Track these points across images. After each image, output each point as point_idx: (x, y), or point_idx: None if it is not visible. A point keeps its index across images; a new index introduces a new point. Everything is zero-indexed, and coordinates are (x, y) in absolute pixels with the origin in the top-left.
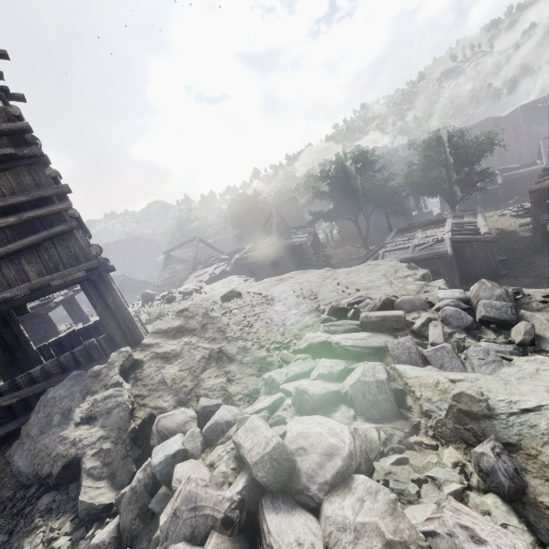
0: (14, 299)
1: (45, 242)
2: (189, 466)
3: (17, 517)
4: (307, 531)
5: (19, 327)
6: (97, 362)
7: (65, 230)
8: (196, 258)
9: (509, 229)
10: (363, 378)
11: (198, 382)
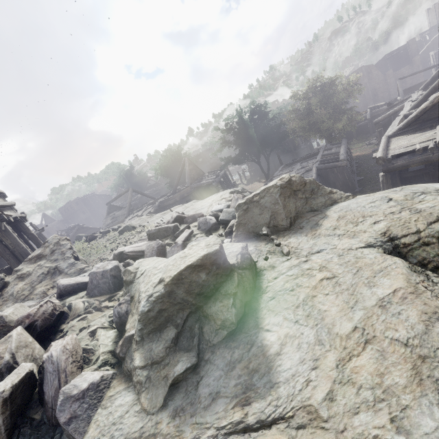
0: None
1: None
2: None
3: None
4: None
5: None
6: None
7: None
8: (130, 205)
9: (372, 155)
10: (96, 270)
11: (33, 290)
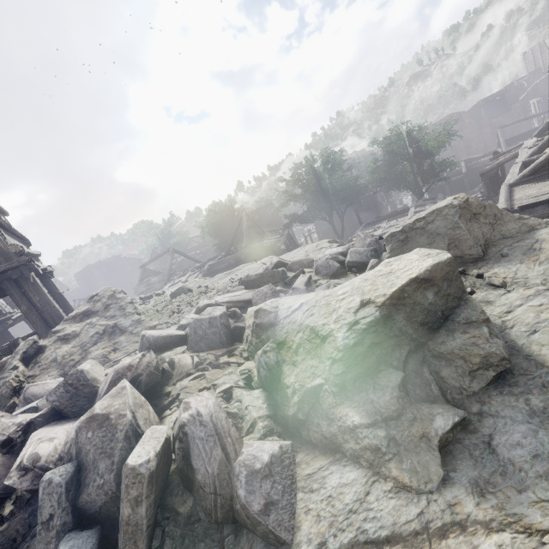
0: None
1: None
2: (22, 414)
3: None
4: (60, 432)
5: None
6: None
7: None
8: (170, 269)
9: None
10: (199, 317)
11: (86, 354)
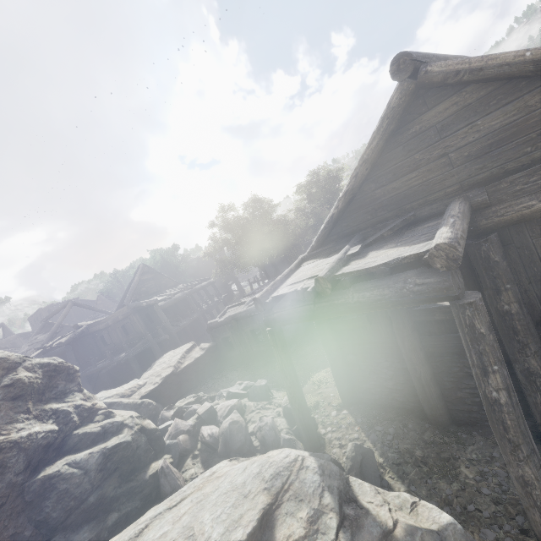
0: None
1: None
2: None
3: None
4: None
5: None
6: None
7: None
8: (58, 326)
9: None
10: None
11: None
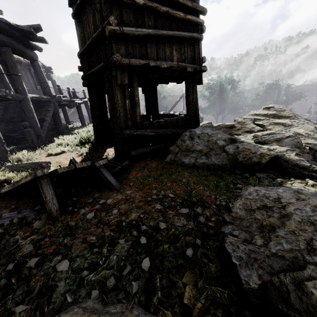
0: (164, 70)
1: (185, 41)
2: None
3: (250, 179)
4: None
5: (105, 100)
6: (186, 129)
7: (198, 38)
8: None
9: None
10: None
11: None
